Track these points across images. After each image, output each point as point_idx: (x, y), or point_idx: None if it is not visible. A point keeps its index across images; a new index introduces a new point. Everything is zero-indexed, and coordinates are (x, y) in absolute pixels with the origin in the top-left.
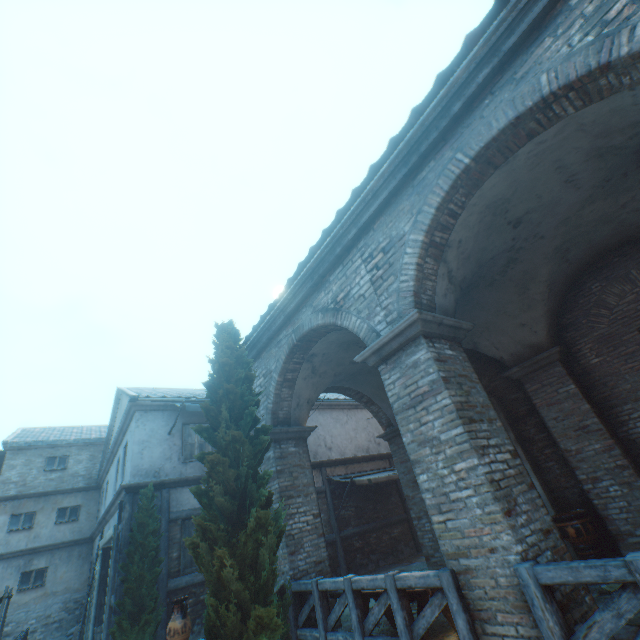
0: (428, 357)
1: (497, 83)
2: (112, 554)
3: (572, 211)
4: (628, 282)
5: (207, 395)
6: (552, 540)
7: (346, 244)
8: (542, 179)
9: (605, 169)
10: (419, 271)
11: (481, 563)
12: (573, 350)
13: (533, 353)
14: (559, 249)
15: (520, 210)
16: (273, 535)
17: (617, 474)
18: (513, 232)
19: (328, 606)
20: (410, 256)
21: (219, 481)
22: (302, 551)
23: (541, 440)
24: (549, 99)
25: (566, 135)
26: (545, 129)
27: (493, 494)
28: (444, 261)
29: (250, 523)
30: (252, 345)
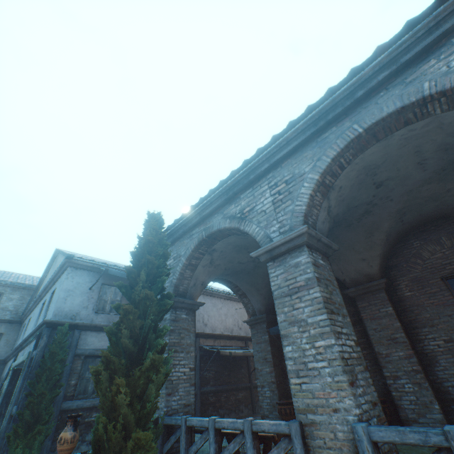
0: (308, 261)
1: (391, 83)
2: (22, 373)
3: (415, 186)
4: (439, 244)
5: (131, 262)
6: (377, 411)
7: (259, 173)
8: (404, 157)
9: (446, 160)
10: (311, 200)
11: (325, 419)
12: (394, 284)
13: (367, 280)
14: (399, 211)
15: (384, 176)
16: (162, 375)
17: (412, 376)
18: (375, 191)
19: (191, 439)
20: (306, 188)
21: (127, 327)
22: (176, 394)
23: (361, 343)
24: (427, 99)
25: (429, 129)
26: (417, 121)
27: (343, 367)
28: (328, 198)
29: (146, 362)
30: (170, 234)
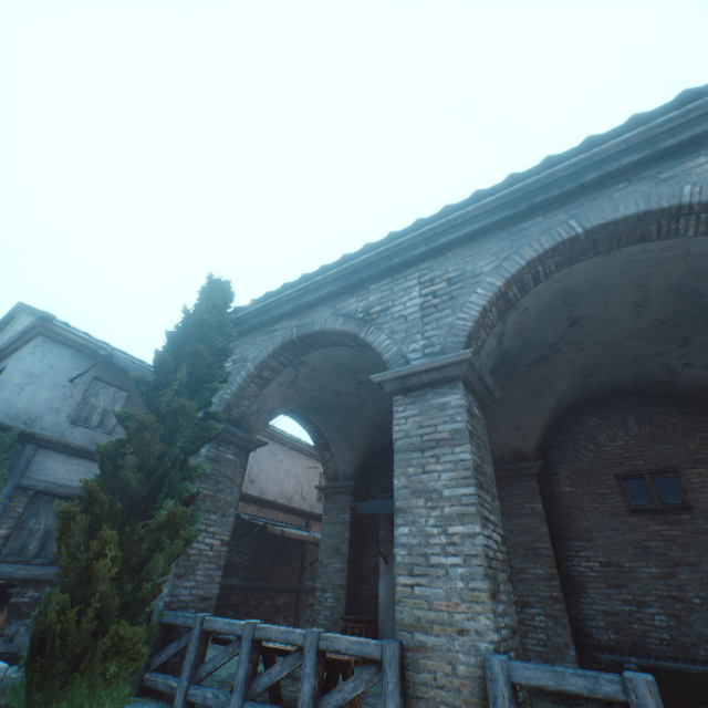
0: (461, 404)
1: (638, 174)
2: None
3: (619, 337)
4: (623, 428)
5: (164, 347)
6: (516, 642)
7: (408, 258)
8: (621, 289)
9: (672, 309)
10: (482, 316)
11: (442, 643)
12: (551, 472)
13: (515, 459)
14: (586, 369)
15: (585, 310)
16: (181, 540)
17: (548, 605)
18: (566, 329)
19: (205, 652)
20: (479, 297)
21: (138, 451)
22: (192, 578)
23: None
24: (683, 210)
25: (669, 256)
26: (659, 239)
27: (486, 570)
28: (504, 320)
29: (160, 514)
30: (236, 322)
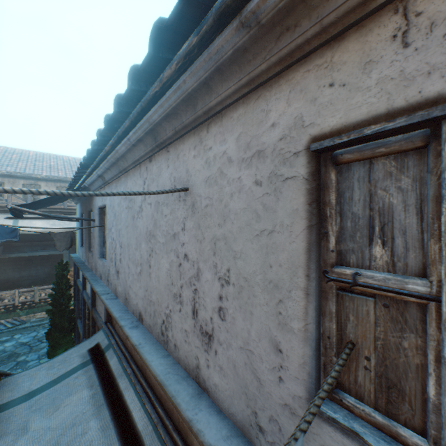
0: None
1: None
2: None
3: None
4: None
5: None
6: None
7: None
8: None
9: None
10: None
11: None
12: None
13: None
14: None
15: None
16: None
17: None
18: None
19: None
20: None
21: None
22: None
23: None
24: None
25: None
26: None
27: None
28: None
29: None
30: None
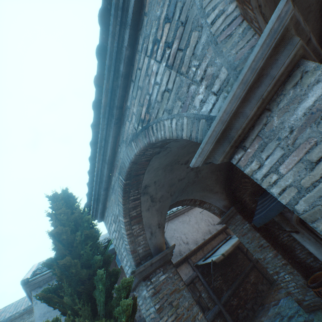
0: None
1: None
2: None
3: None
4: None
5: (53, 273)
6: None
7: (125, 54)
8: None
9: None
10: None
11: None
12: None
13: None
14: None
15: None
16: None
17: None
18: None
19: None
20: None
21: None
22: None
23: None
24: None
25: None
26: None
27: None
28: None
29: None
30: (96, 200)
